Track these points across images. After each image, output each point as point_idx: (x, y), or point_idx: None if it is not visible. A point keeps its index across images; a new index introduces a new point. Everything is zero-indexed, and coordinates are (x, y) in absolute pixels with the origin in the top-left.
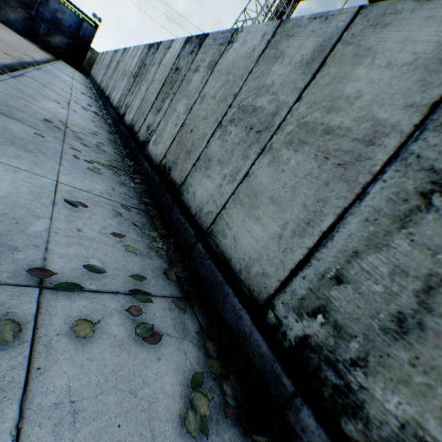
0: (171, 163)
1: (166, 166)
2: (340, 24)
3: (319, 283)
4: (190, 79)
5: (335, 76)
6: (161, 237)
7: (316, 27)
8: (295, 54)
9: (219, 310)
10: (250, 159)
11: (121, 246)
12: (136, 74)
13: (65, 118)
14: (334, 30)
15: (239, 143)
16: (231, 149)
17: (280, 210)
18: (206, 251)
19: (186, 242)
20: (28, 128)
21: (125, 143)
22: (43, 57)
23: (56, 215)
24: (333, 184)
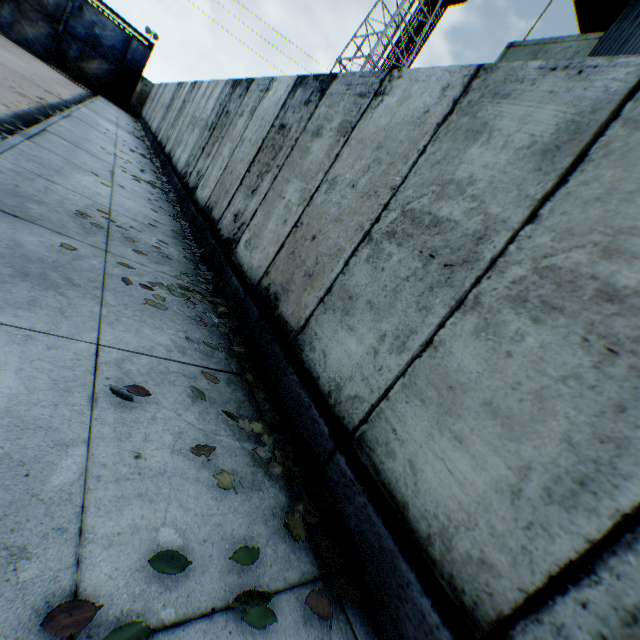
0: (279, 287)
1: (269, 291)
2: (612, 85)
3: (625, 631)
4: (307, 147)
5: (615, 185)
6: (270, 429)
7: (558, 85)
8: (516, 131)
9: (390, 609)
10: (434, 314)
11: (210, 473)
12: (213, 125)
13: (108, 202)
14: (601, 94)
15: (408, 278)
16: (393, 287)
17: (511, 436)
18: (355, 476)
19: (313, 445)
20: (50, 235)
21: (198, 236)
22: (73, 93)
23: (96, 429)
24: (635, 413)
